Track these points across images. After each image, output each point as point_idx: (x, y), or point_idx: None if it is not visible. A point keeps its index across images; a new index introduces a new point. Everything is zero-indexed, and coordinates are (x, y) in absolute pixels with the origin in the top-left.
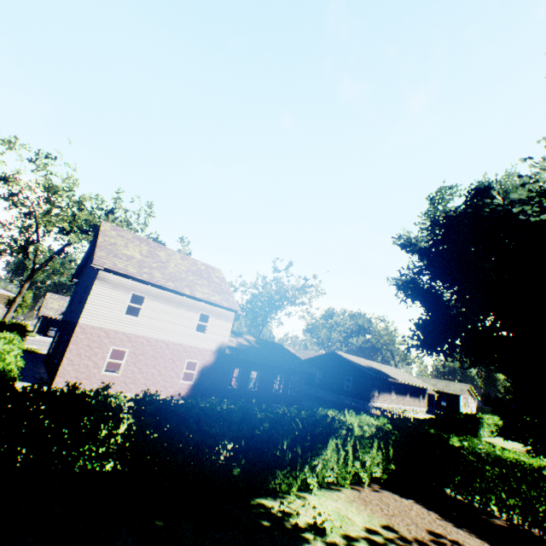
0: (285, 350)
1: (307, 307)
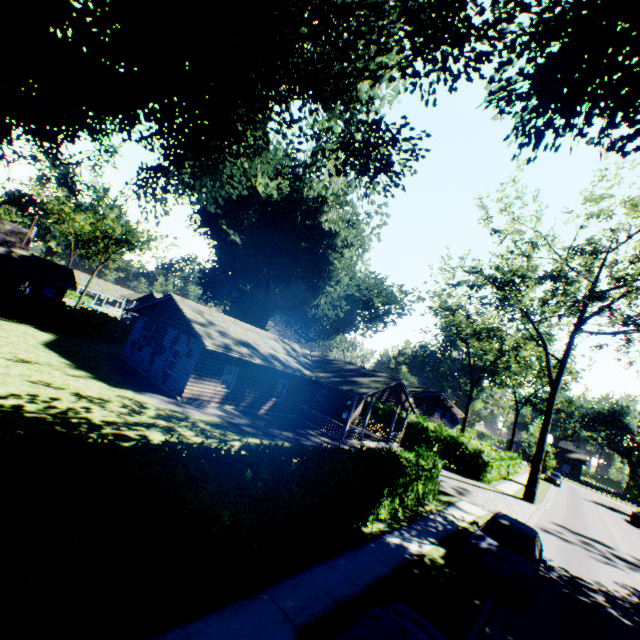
0: (64, 271)
1: (140, 251)
